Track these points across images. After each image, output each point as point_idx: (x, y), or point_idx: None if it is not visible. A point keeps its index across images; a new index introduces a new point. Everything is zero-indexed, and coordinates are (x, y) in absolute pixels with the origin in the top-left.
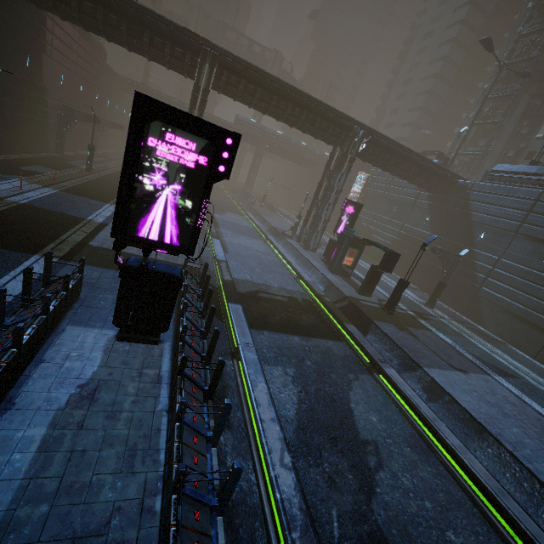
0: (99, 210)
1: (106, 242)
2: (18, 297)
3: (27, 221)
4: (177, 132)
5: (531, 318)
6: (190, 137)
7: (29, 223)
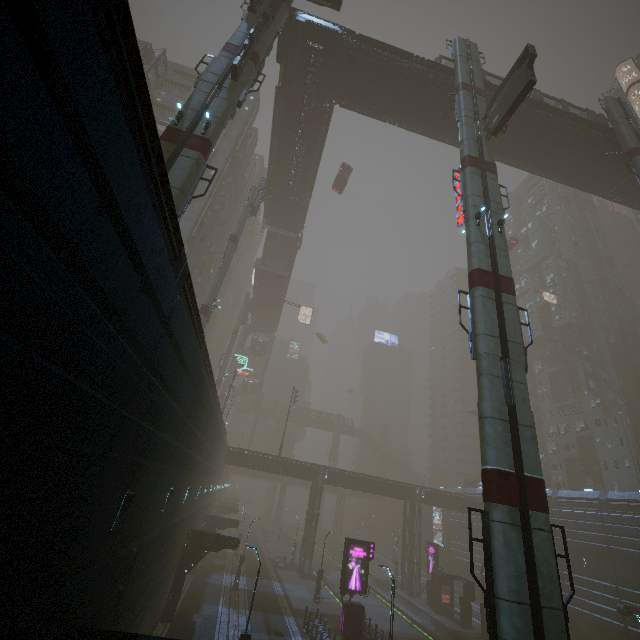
0: (274, 586)
1: (298, 606)
2: (300, 632)
3: (261, 599)
4: (357, 546)
5: (609, 626)
6: (361, 547)
7: (263, 600)
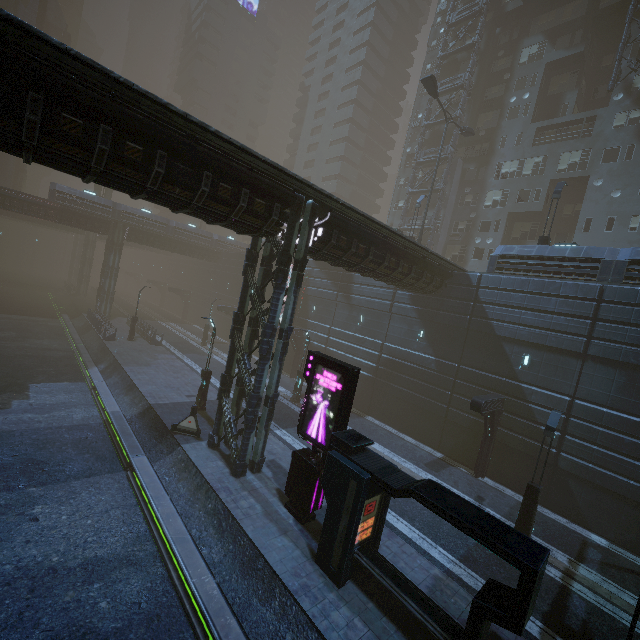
0: None
1: None
2: None
3: None
4: None
5: None
6: None
7: None
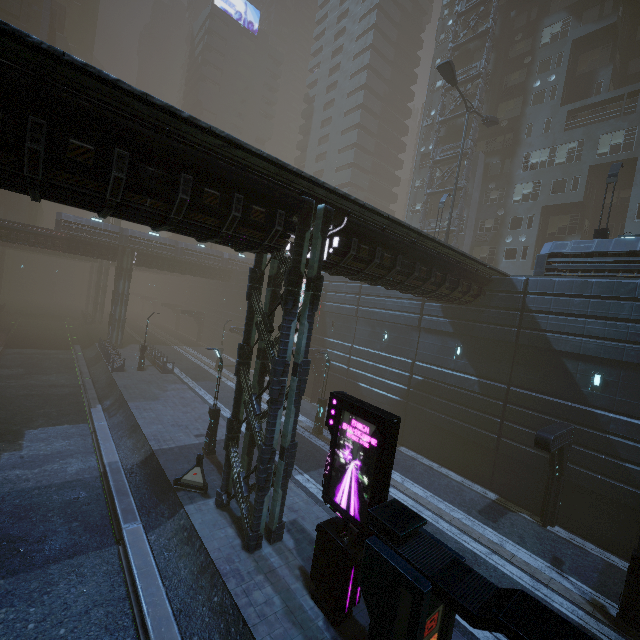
0: None
1: None
2: None
3: None
4: None
5: None
6: None
7: None
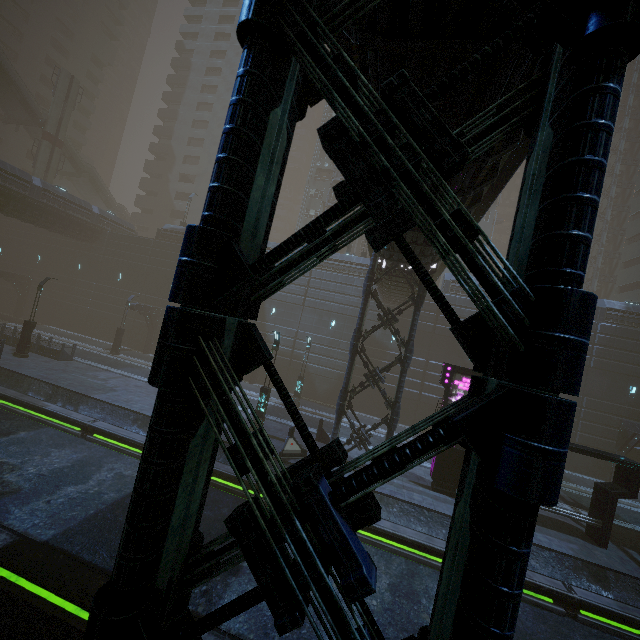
0: None
1: None
2: None
3: None
4: None
5: None
6: None
7: None
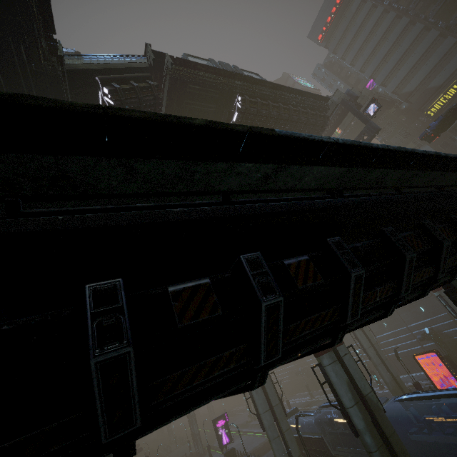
0: None
1: None
2: None
3: None
4: (219, 420)
5: None
6: (221, 419)
7: None
